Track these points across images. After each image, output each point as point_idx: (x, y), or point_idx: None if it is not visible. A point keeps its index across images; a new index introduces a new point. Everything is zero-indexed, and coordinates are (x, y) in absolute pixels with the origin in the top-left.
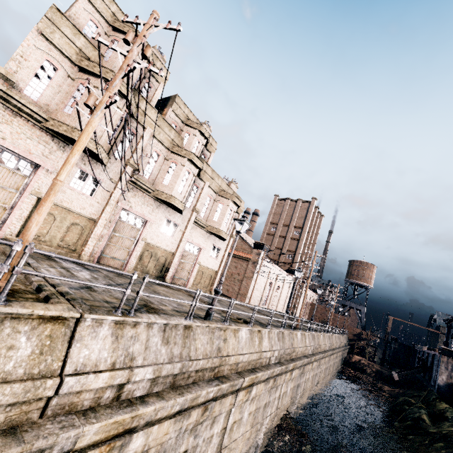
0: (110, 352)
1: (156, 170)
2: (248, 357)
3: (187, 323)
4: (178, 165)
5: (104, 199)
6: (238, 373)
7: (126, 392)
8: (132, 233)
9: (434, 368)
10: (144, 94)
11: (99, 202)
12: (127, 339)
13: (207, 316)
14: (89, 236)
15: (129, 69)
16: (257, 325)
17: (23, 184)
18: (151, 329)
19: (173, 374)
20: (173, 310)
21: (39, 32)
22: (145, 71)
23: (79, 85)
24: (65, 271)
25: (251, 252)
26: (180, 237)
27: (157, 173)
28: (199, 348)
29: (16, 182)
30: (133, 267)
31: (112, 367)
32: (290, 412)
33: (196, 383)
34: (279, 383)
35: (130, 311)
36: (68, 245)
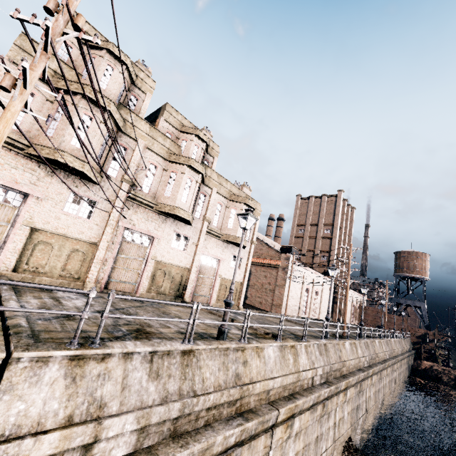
0: (62, 402)
1: (156, 183)
2: (281, 380)
3: (185, 348)
4: (177, 174)
5: (103, 220)
6: (271, 403)
7: (98, 454)
8: (140, 252)
9: None
10: (131, 107)
11: (98, 224)
12: (91, 379)
13: (219, 335)
14: (92, 261)
15: (45, 33)
16: (290, 339)
17: (13, 216)
18: (130, 361)
19: (169, 418)
20: (177, 332)
21: (10, 61)
22: (128, 83)
23: (59, 107)
24: (52, 301)
25: (279, 258)
26: (194, 250)
27: (157, 185)
28: (208, 378)
29: (6, 214)
30: (146, 289)
31: (67, 423)
32: (353, 443)
33: (209, 425)
34: (330, 408)
35: (94, 340)
36: (70, 274)
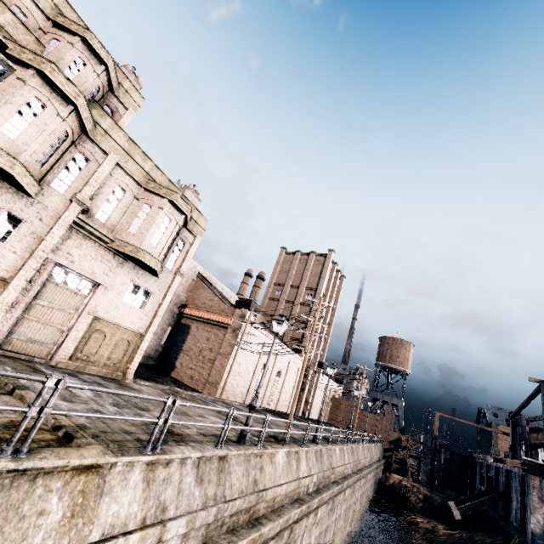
0: None
1: None
2: None
3: None
4: (9, 79)
5: None
6: None
7: None
8: None
9: (514, 495)
10: None
11: None
12: None
13: None
14: None
15: None
16: (96, 447)
17: None
18: None
19: None
20: None
21: None
22: None
23: None
24: None
25: (233, 314)
26: (33, 249)
27: None
28: None
29: None
30: None
31: None
32: None
33: None
34: None
35: None
36: None
